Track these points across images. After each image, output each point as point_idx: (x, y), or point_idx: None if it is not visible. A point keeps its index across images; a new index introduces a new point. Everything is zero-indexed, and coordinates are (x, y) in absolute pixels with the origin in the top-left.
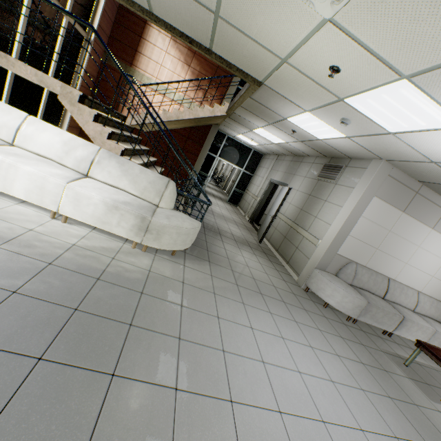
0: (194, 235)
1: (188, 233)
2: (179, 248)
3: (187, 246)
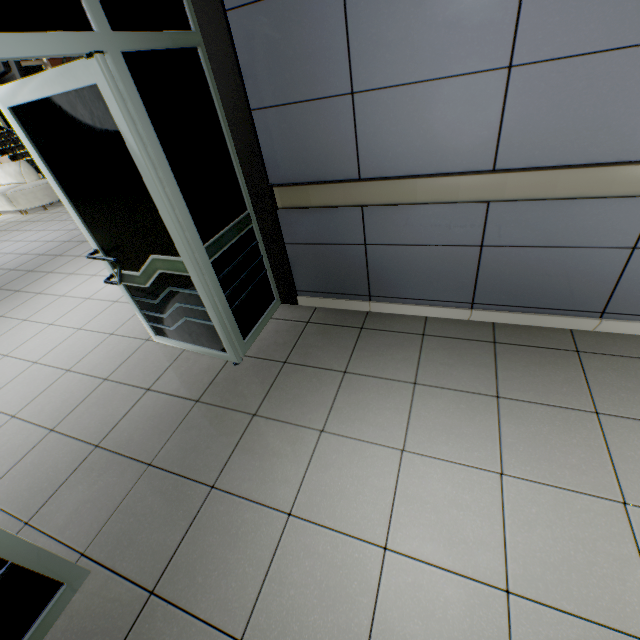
0: (45, 191)
1: (33, 192)
2: (40, 204)
3: (49, 201)
